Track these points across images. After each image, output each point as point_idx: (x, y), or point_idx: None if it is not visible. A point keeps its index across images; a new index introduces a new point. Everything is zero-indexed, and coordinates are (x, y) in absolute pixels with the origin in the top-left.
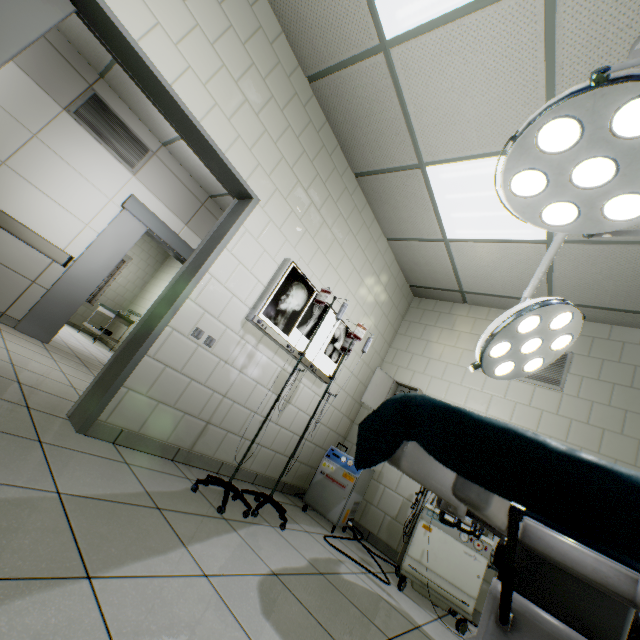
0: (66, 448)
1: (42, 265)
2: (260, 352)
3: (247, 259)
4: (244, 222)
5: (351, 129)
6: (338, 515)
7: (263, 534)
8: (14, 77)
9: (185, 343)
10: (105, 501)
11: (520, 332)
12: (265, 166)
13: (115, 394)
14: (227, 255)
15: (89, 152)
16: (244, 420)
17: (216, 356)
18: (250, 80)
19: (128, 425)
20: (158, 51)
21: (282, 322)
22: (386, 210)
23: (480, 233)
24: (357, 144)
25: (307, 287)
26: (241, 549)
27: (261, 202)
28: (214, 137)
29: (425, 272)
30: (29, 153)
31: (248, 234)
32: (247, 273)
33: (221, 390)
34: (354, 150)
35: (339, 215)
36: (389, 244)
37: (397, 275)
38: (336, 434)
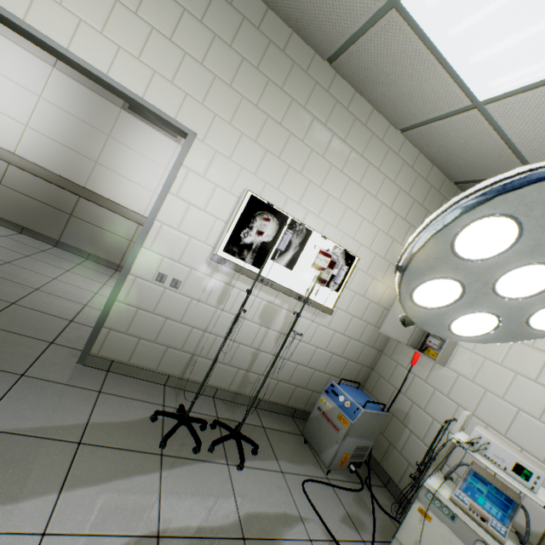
0: (44, 380)
1: (133, 229)
2: (236, 288)
3: (197, 199)
4: (184, 162)
5: (293, 2)
6: (329, 459)
7: (200, 476)
8: (88, 98)
9: (151, 287)
10: (19, 436)
11: (470, 258)
12: (195, 94)
13: (99, 334)
14: (173, 200)
15: (144, 136)
16: (233, 352)
17: (186, 296)
18: (151, 3)
19: (118, 357)
20: (46, 19)
21: (250, 256)
22: (381, 93)
23: (533, 71)
24: (309, 19)
25: (276, 214)
26: (141, 497)
27: (199, 135)
28: (127, 84)
29: (467, 160)
30: (109, 150)
31: (192, 173)
32: (201, 213)
33: (200, 326)
34: (310, 29)
35: (312, 121)
36: (405, 136)
37: (428, 174)
38: (357, 364)
